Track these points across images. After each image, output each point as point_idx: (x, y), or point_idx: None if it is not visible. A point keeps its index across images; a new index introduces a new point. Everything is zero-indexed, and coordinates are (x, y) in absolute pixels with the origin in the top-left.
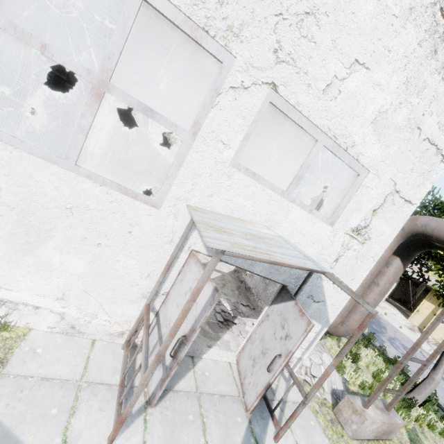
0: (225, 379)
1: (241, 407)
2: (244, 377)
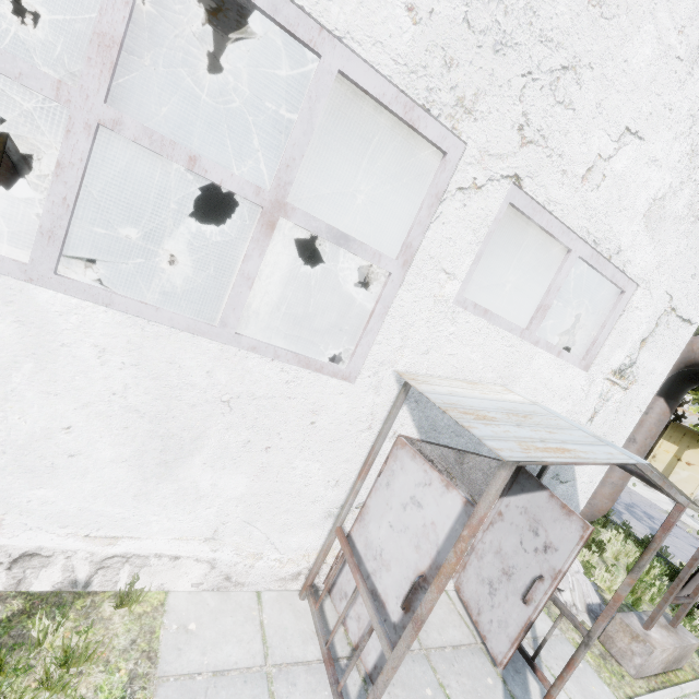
0: (449, 619)
1: (485, 660)
2: (478, 612)
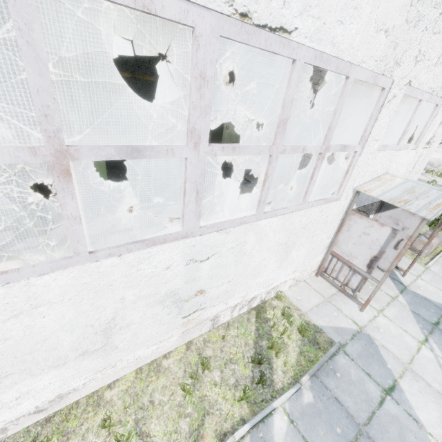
0: None
1: (379, 272)
2: None
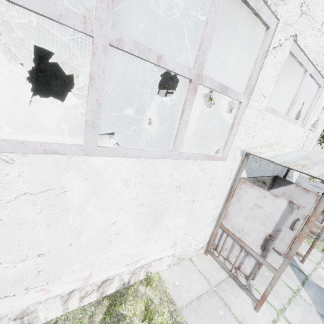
0: None
1: (276, 254)
2: None
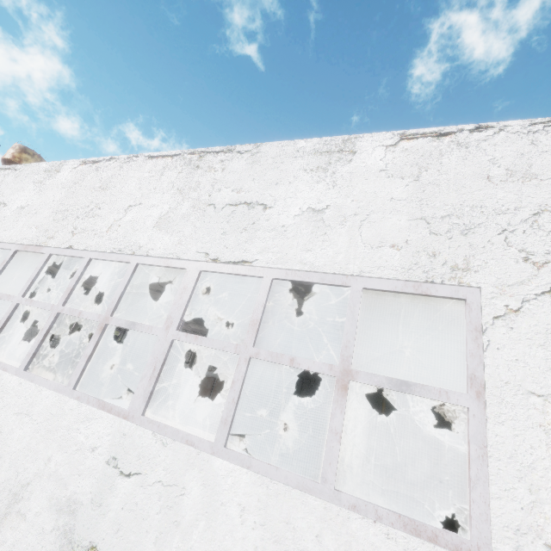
0: None
1: None
2: None
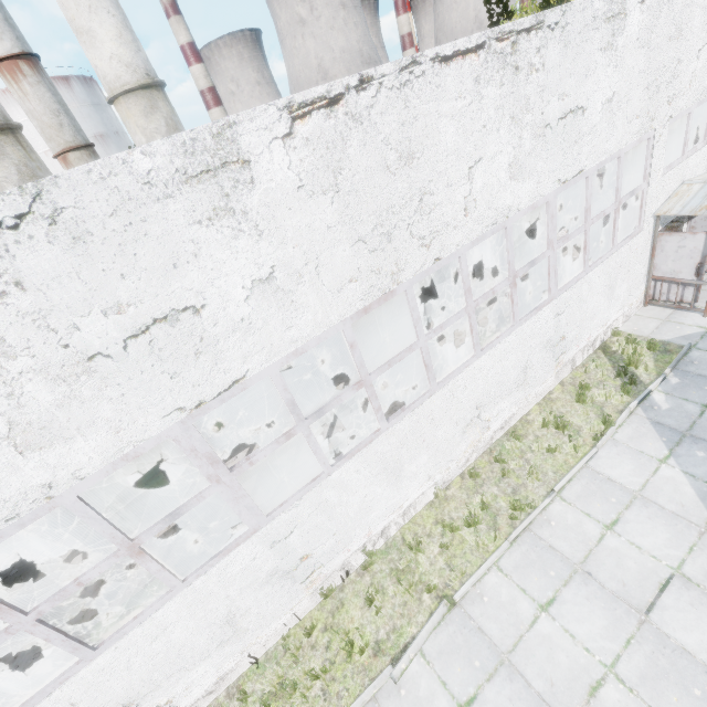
0: None
1: None
2: None
